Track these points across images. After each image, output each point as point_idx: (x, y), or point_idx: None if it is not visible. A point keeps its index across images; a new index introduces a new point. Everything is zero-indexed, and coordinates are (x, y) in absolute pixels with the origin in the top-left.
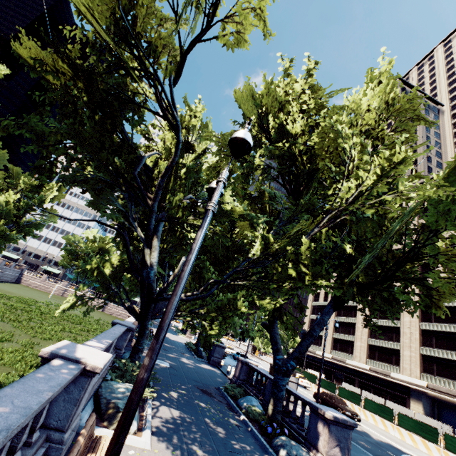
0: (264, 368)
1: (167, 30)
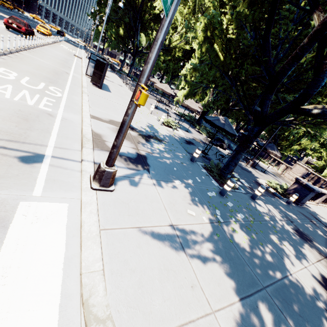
0: None
1: None
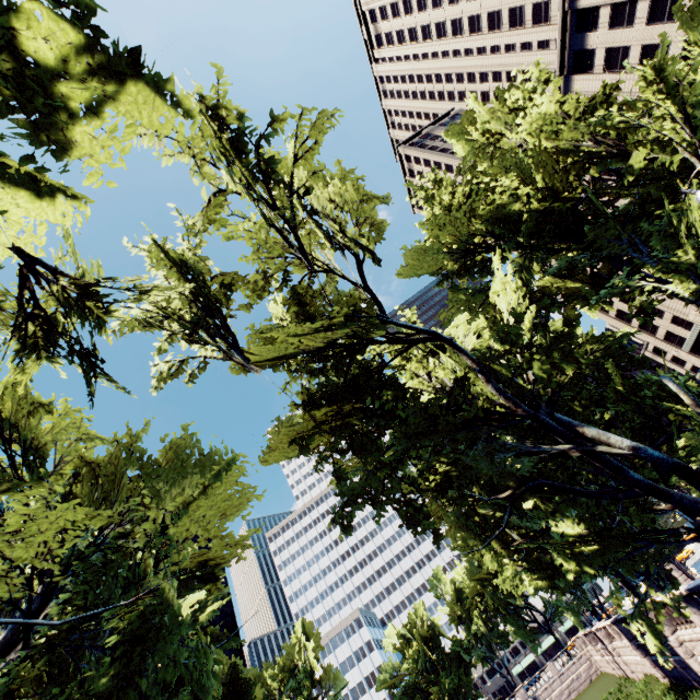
0: None
1: (333, 293)
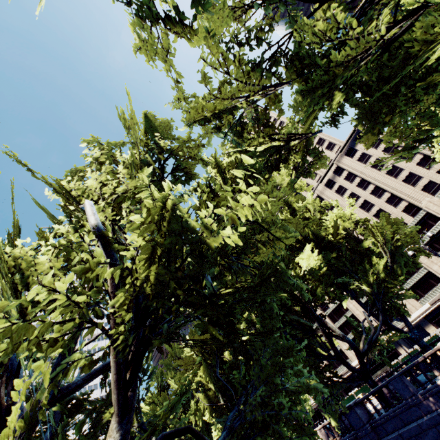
0: None
1: None
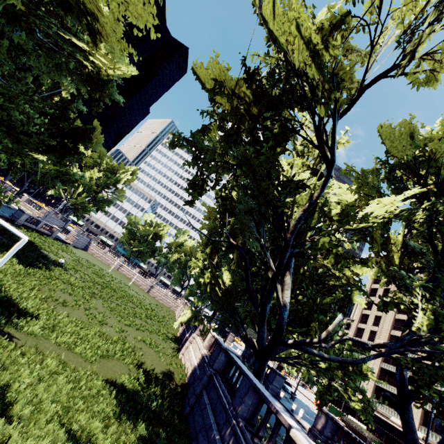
0: (302, 400)
1: (350, 62)
